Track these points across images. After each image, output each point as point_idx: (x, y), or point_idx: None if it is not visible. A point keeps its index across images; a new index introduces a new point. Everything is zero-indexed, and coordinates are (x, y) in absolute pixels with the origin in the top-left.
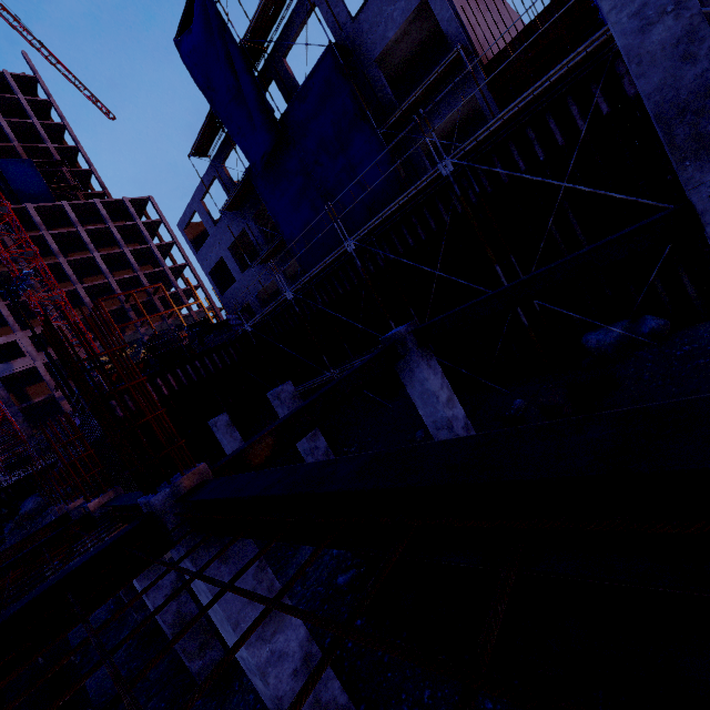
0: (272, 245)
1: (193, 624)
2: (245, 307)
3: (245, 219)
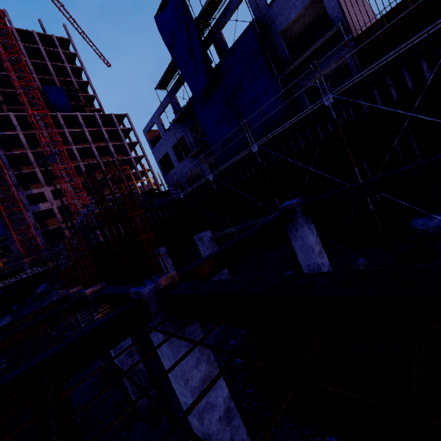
0: (200, 146)
1: (216, 380)
2: (178, 184)
3: (185, 129)
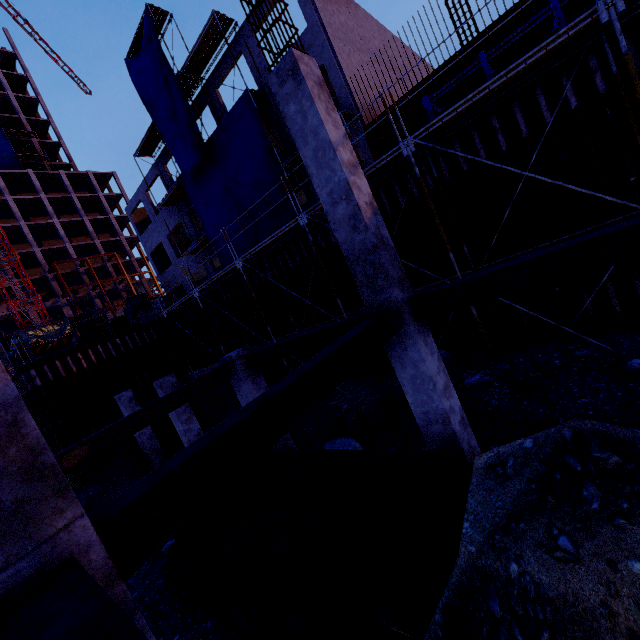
0: (199, 241)
1: None
2: (181, 286)
3: (181, 213)
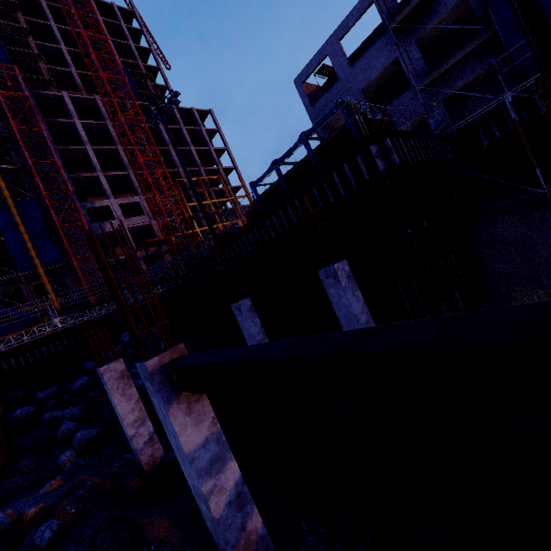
0: (465, 50)
1: None
2: None
3: (403, 45)
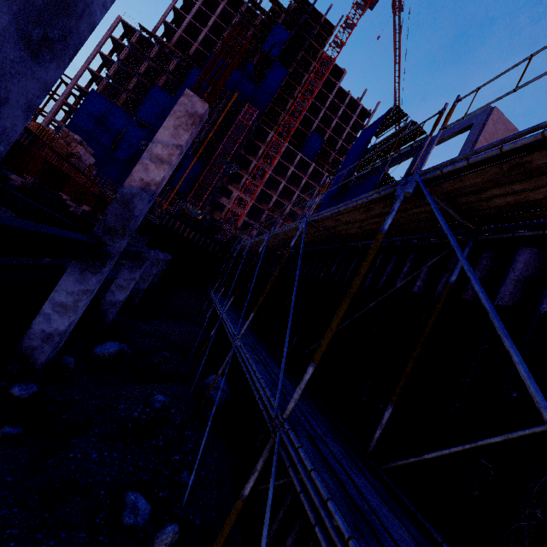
0: None
1: None
2: None
3: None
